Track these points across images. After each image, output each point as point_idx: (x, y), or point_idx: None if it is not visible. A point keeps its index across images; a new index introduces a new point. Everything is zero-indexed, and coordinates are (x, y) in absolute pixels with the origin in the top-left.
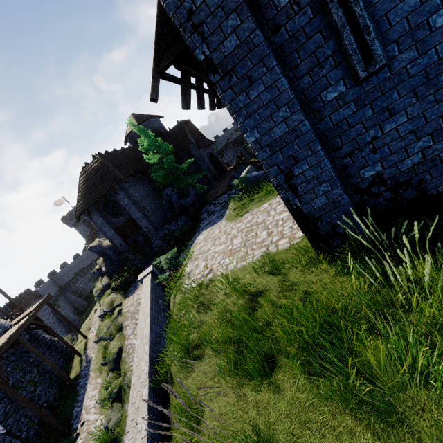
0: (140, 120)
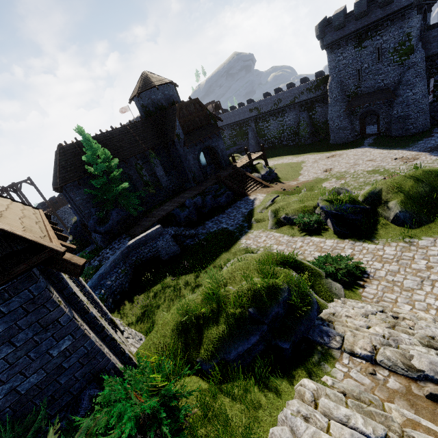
0: (142, 88)
